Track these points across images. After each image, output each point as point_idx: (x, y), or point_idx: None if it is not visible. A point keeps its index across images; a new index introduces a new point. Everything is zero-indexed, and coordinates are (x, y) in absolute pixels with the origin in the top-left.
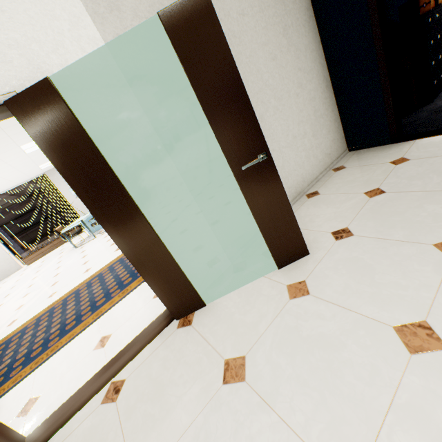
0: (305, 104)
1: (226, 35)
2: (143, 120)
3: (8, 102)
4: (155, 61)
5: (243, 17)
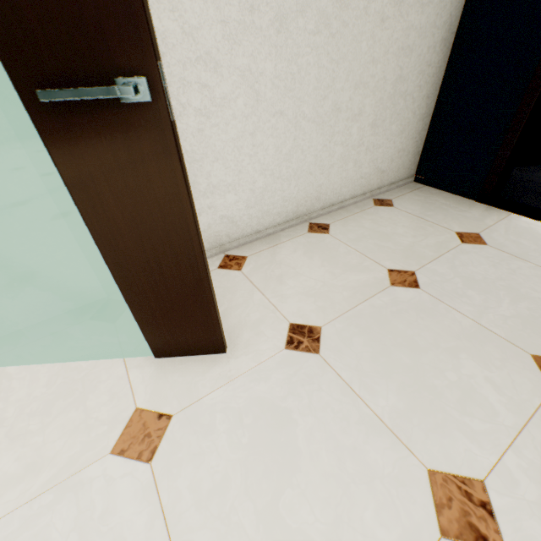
0: (389, 52)
1: None
2: None
3: None
4: None
5: None
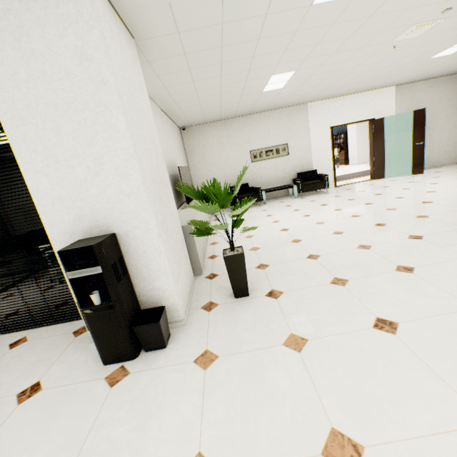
0: (454, 134)
1: (430, 108)
2: (393, 128)
3: (373, 120)
4: (404, 114)
5: (439, 103)
